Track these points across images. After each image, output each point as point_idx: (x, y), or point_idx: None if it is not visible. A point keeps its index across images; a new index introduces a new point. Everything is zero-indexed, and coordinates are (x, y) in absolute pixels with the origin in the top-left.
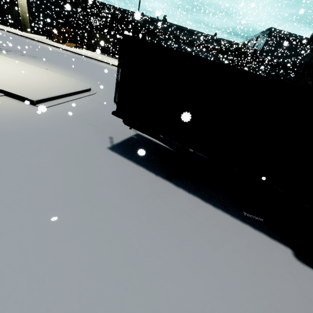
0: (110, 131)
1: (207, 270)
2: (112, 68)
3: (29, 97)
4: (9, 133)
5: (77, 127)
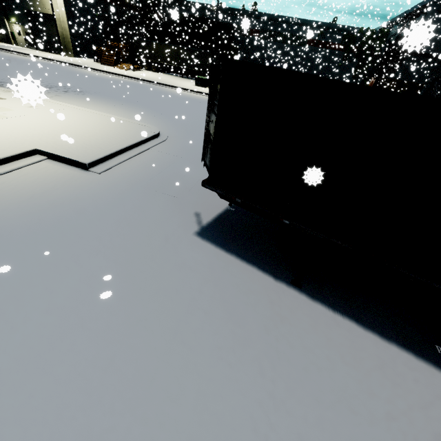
0: (194, 202)
1: None
2: (184, 95)
3: (79, 158)
4: (57, 222)
5: (147, 201)
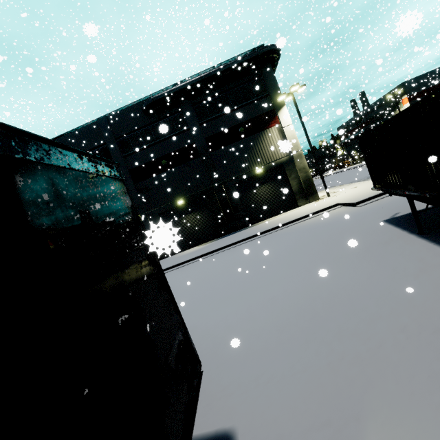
0: (403, 208)
1: (366, 274)
2: None
3: (353, 202)
4: (327, 223)
5: (371, 212)
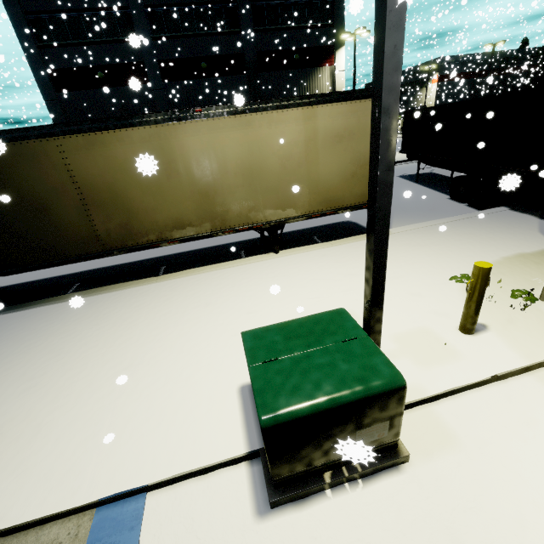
0: (409, 172)
1: None
2: None
3: None
4: None
5: None
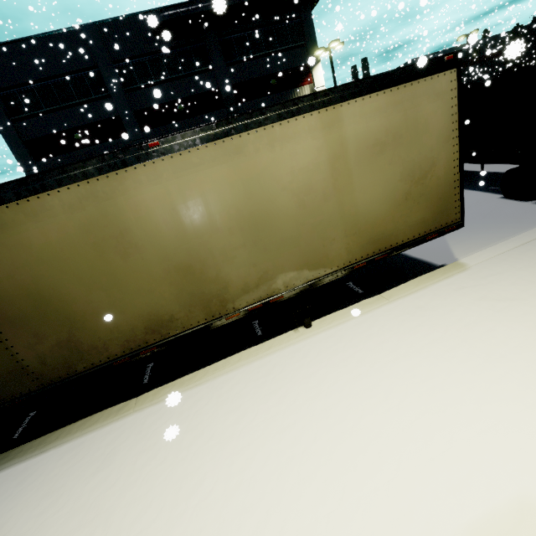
0: None
1: None
2: None
3: None
4: None
5: None
